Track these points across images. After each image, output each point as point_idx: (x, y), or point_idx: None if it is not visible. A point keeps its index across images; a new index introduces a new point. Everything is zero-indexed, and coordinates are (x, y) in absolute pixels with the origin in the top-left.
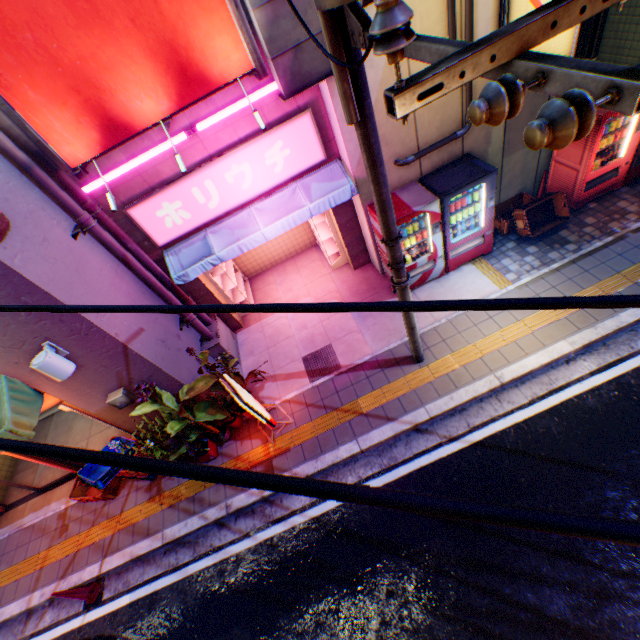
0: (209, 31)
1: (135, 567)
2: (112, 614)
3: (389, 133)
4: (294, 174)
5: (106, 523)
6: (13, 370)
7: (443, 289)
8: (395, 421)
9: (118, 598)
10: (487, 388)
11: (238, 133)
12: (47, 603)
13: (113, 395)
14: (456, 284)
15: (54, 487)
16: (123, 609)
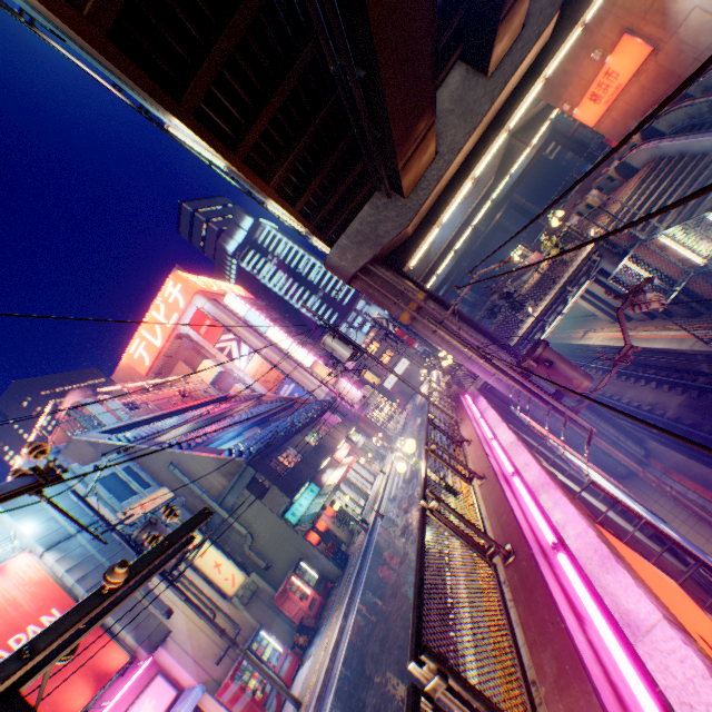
0: (110, 652)
1: None
2: None
3: (205, 651)
4: (163, 711)
5: None
6: None
7: (294, 689)
8: None
9: None
10: (328, 659)
11: (121, 709)
12: None
13: None
14: (297, 680)
15: None
16: None
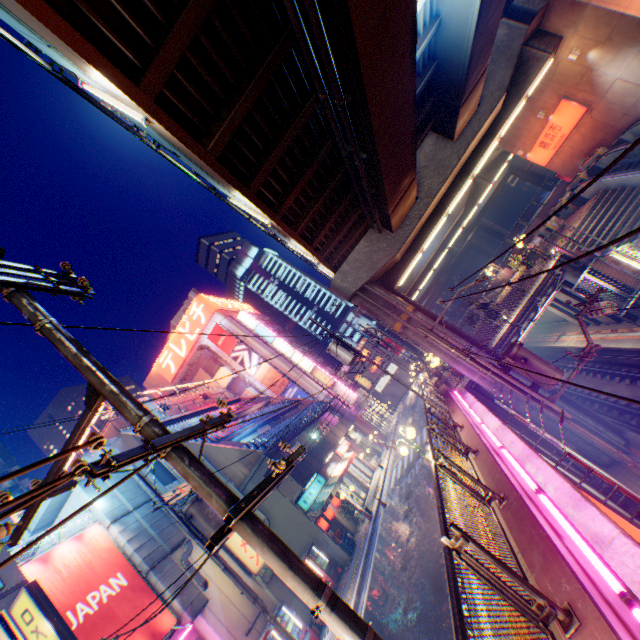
0: (162, 614)
1: None
2: None
3: (236, 622)
4: None
5: None
6: None
7: None
8: None
9: None
10: None
11: None
12: None
13: None
14: None
15: None
16: None
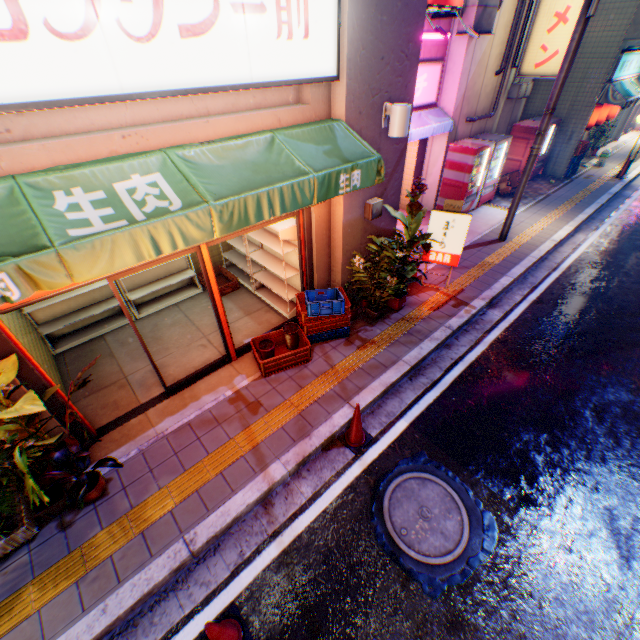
0: None
1: (387, 401)
2: (397, 441)
3: (470, 97)
4: (421, 104)
5: (319, 380)
6: (351, 121)
7: (481, 215)
8: (519, 264)
9: (391, 428)
10: (552, 245)
11: None
12: (287, 480)
13: (371, 201)
14: (486, 213)
15: (188, 385)
16: (406, 432)
